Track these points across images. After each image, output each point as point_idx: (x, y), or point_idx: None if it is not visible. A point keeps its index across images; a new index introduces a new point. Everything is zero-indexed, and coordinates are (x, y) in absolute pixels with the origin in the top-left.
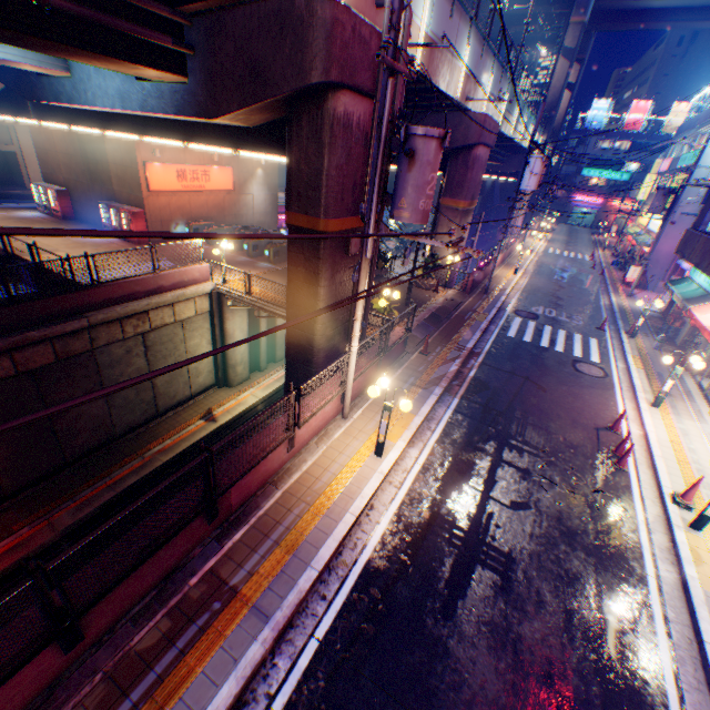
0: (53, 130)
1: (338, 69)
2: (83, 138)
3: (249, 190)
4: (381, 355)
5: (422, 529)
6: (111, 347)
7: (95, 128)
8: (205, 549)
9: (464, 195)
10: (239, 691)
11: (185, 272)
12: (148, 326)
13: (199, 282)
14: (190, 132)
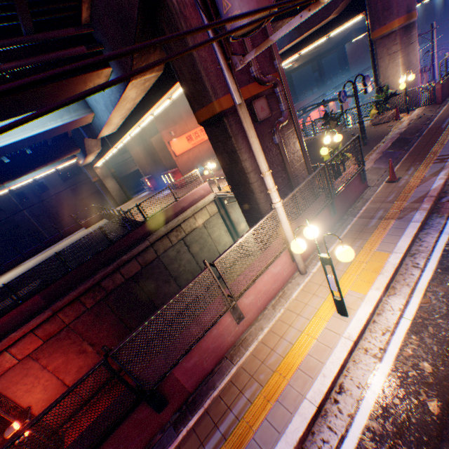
0: (137, 150)
1: None
2: (145, 146)
3: None
4: (327, 200)
5: (429, 437)
6: (167, 252)
7: (124, 135)
8: (163, 436)
9: (394, 13)
10: None
11: (194, 193)
12: (183, 234)
13: (204, 196)
14: (146, 105)
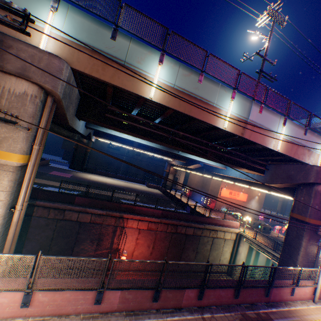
0: (196, 175)
1: (319, 179)
2: (204, 178)
3: (250, 202)
4: None
5: None
6: (204, 237)
7: (221, 178)
8: (261, 304)
9: None
10: None
11: (231, 222)
12: (215, 235)
13: (234, 227)
14: (254, 184)
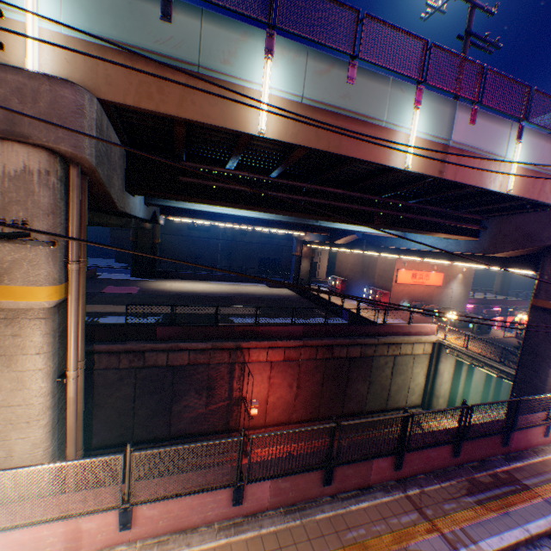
0: (349, 253)
1: None
2: (364, 257)
3: (449, 285)
4: None
5: None
6: (379, 357)
7: (397, 255)
8: (497, 459)
9: None
10: (549, 527)
11: (422, 326)
12: (397, 351)
13: (427, 333)
14: (459, 258)
